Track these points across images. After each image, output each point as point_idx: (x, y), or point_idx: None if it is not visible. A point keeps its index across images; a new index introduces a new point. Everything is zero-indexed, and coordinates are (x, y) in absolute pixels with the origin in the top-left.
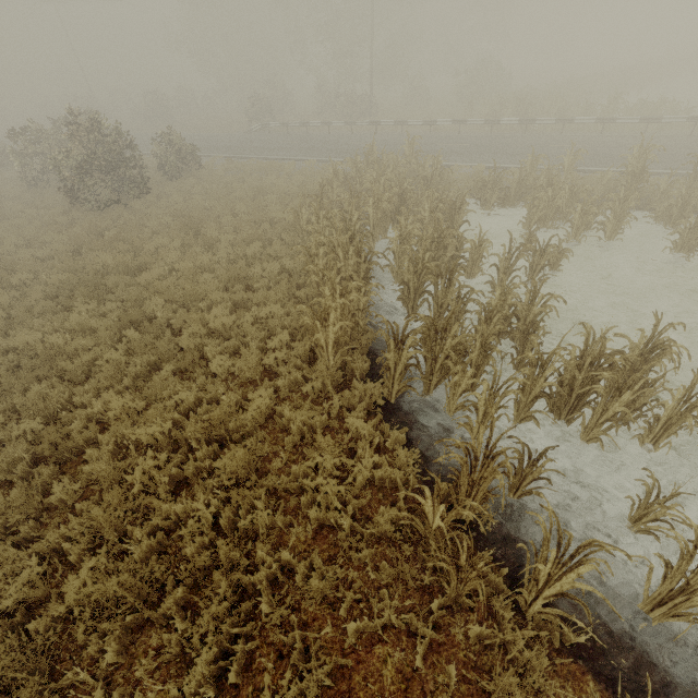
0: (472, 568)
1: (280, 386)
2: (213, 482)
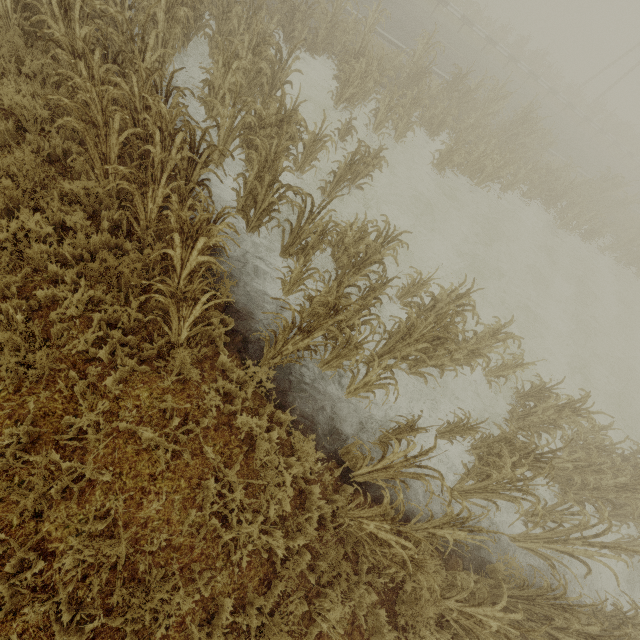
0: (414, 563)
1: (111, 386)
2: (96, 623)
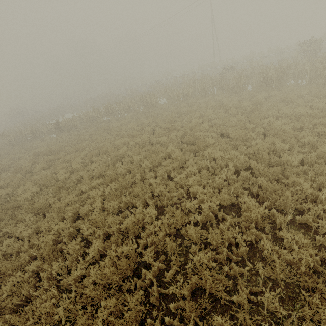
0: None
1: None
2: None
